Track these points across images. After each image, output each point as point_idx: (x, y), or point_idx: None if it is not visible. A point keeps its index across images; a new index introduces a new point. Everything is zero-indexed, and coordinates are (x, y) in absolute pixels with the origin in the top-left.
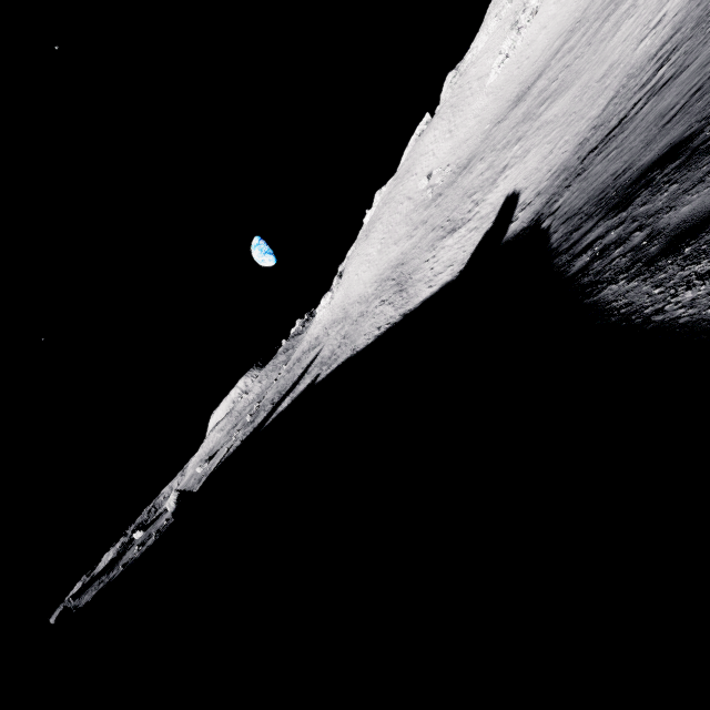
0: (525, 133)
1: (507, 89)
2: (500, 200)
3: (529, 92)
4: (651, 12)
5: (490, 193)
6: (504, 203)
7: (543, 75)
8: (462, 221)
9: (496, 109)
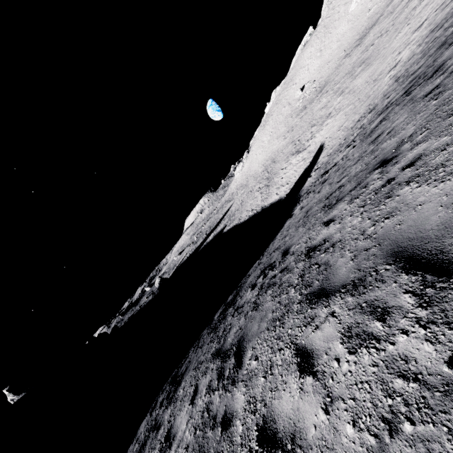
0: (345, 89)
1: (360, 20)
2: (318, 145)
3: (366, 38)
4: (405, 42)
5: (318, 133)
6: (318, 150)
7: (376, 24)
8: (303, 146)
9: (350, 38)
